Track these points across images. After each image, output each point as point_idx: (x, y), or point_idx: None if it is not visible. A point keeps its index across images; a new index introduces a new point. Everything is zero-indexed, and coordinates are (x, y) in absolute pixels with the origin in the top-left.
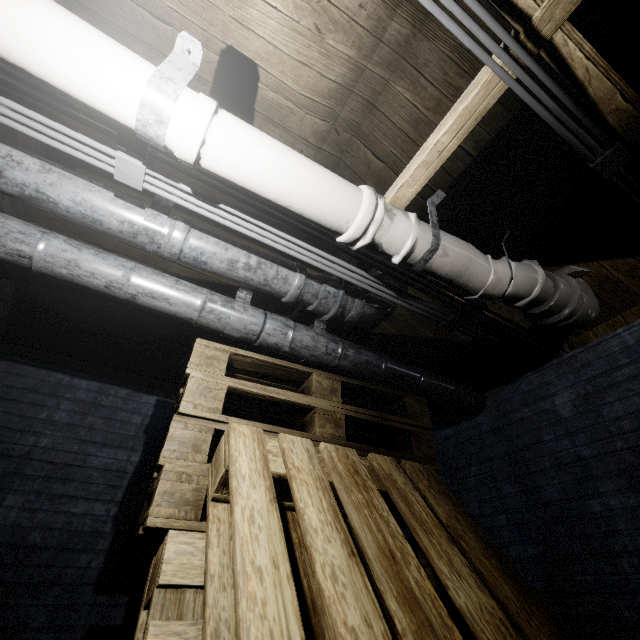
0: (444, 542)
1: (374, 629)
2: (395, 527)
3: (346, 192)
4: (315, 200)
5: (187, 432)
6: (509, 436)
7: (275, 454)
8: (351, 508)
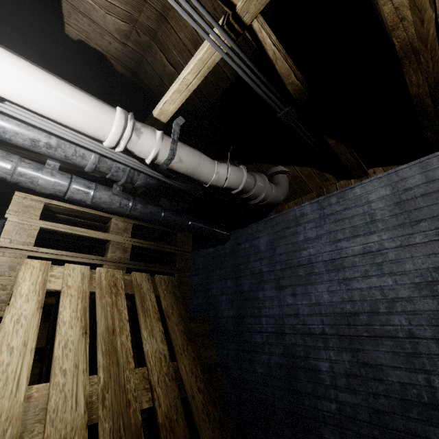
0: (154, 320)
1: (79, 368)
2: (125, 315)
3: (99, 115)
4: (73, 119)
5: (4, 258)
6: (236, 257)
7: (58, 277)
8: (98, 307)
